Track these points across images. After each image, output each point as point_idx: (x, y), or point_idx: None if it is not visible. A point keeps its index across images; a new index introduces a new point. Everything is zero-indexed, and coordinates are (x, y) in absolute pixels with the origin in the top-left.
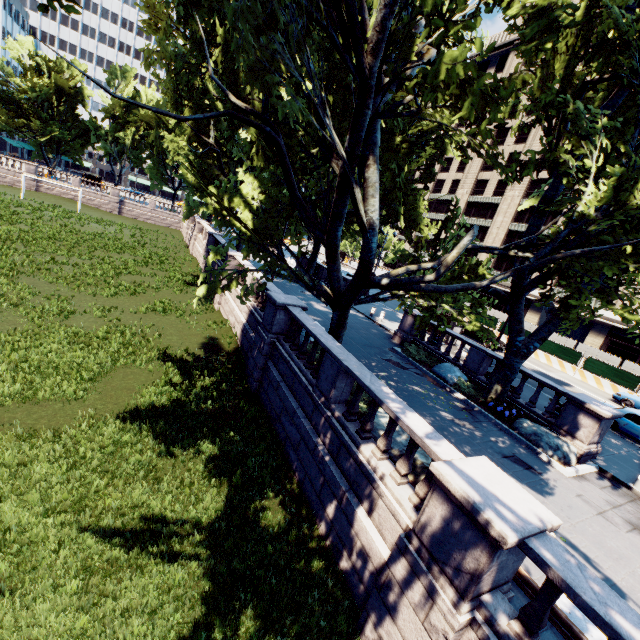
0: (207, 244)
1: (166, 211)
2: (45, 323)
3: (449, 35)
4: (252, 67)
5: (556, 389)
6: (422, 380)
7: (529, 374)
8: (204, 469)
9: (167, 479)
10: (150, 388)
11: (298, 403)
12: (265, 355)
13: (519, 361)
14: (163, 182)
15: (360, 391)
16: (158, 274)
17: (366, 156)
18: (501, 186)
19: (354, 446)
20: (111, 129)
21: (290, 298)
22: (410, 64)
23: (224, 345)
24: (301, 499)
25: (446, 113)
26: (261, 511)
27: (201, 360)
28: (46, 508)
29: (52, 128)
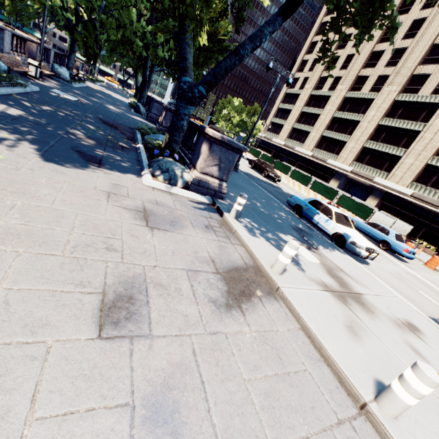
0: None
1: None
2: None
3: None
4: None
5: None
6: (117, 133)
7: (197, 125)
8: None
9: None
10: None
11: None
12: None
13: (184, 106)
14: None
15: None
16: None
17: None
18: (336, 82)
19: None
20: None
21: None
22: None
23: None
24: None
25: None
26: None
27: None
28: None
29: None
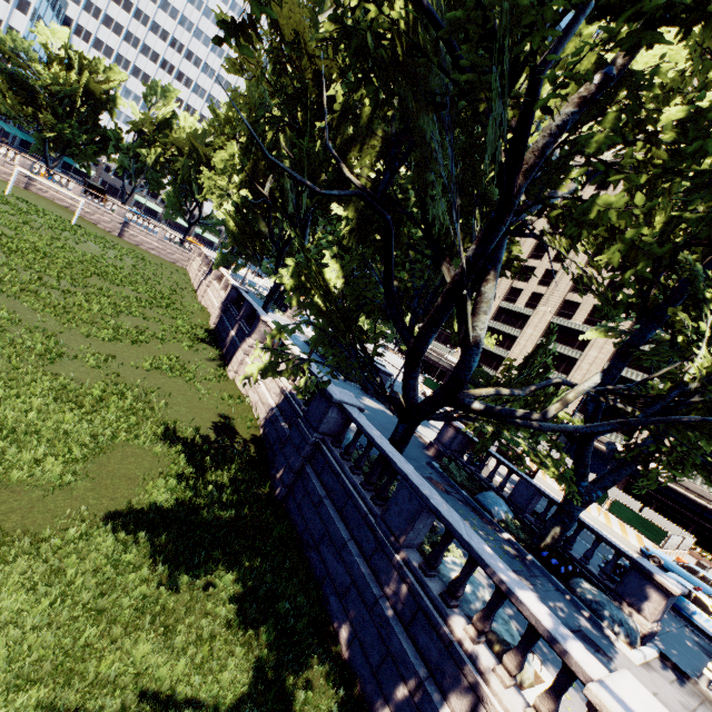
0: (227, 297)
1: (176, 245)
2: (24, 365)
3: (609, 179)
4: (421, 163)
5: (617, 549)
6: (468, 511)
7: (587, 524)
8: (226, 614)
9: (180, 628)
10: (157, 480)
11: (350, 533)
12: (304, 457)
13: (579, 509)
14: (179, 213)
15: (448, 541)
16: (163, 320)
17: (487, 270)
18: (534, 299)
19: (439, 616)
20: (134, 144)
21: (344, 393)
22: (550, 191)
23: (242, 428)
24: (345, 671)
25: (563, 242)
26: (299, 689)
27: (215, 445)
28: (15, 674)
29: (66, 126)
